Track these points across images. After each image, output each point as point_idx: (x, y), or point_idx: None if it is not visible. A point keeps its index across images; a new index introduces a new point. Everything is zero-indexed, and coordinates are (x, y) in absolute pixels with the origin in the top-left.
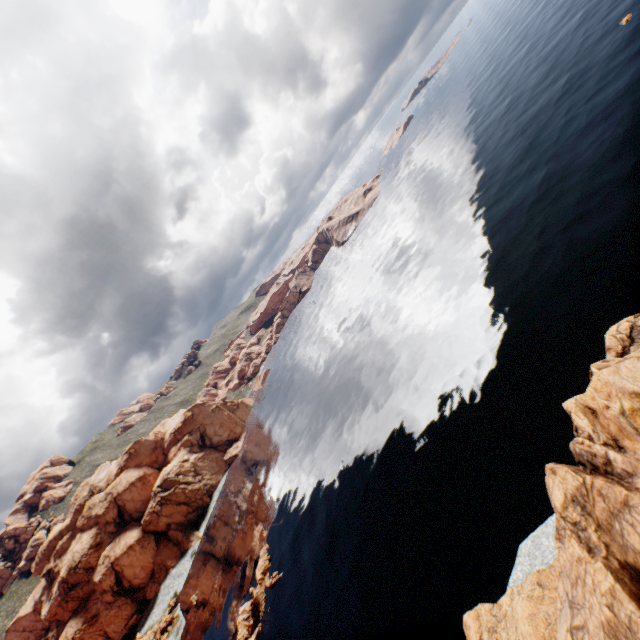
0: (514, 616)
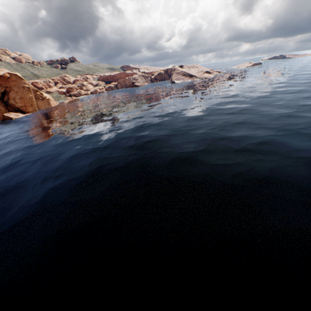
0: None
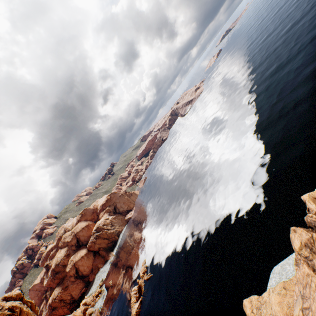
0: (270, 302)
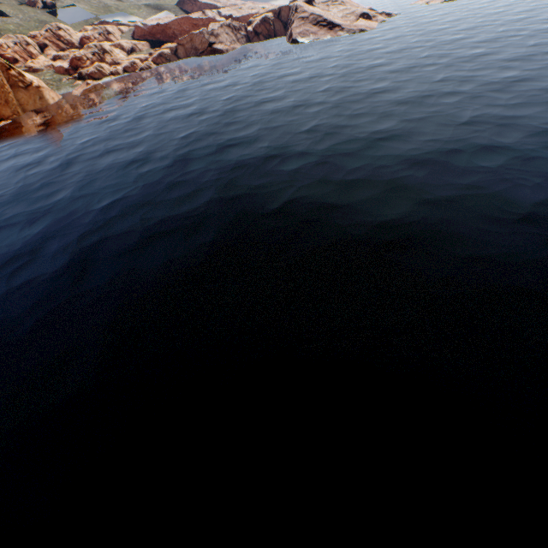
0: None
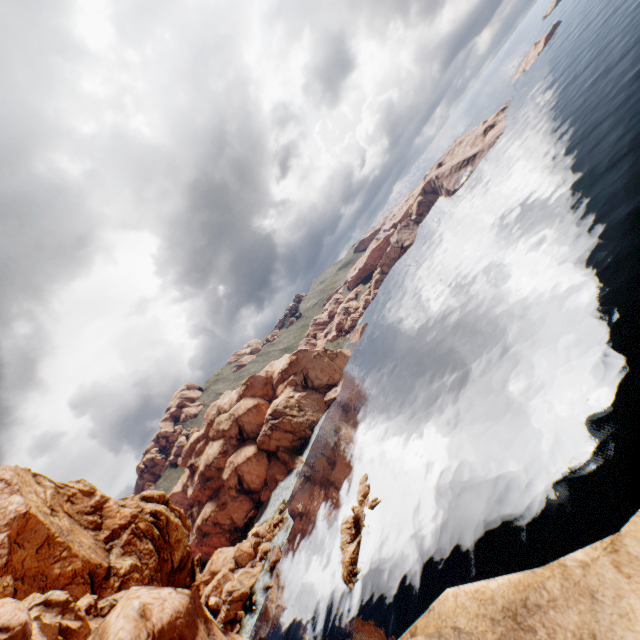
0: None
